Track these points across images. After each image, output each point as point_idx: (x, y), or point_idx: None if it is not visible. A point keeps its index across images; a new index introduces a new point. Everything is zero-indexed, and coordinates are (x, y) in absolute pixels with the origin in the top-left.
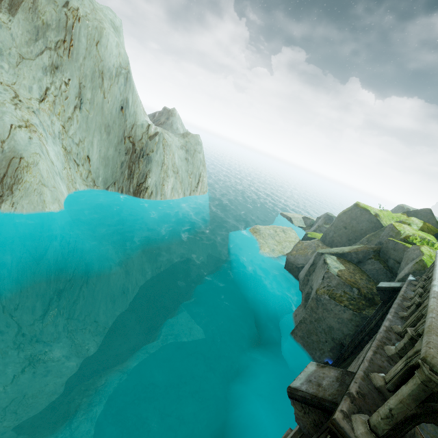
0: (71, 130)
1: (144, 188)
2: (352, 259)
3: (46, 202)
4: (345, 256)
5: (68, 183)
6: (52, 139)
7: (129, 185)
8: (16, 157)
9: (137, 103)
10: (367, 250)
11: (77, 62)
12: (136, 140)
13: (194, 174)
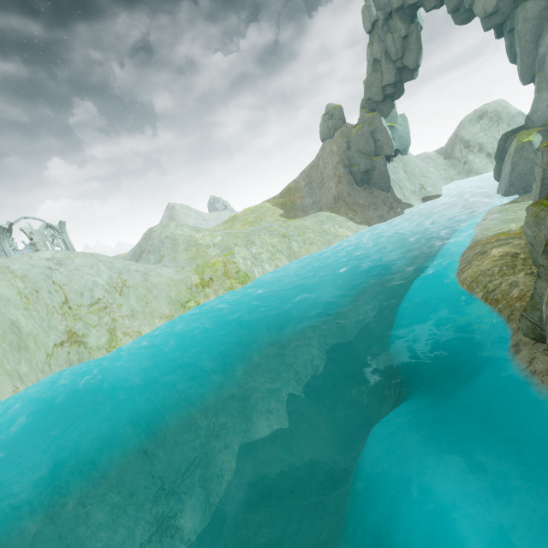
0: None
1: None
2: None
3: None
4: None
5: None
6: None
7: None
8: None
9: None
10: None
11: (504, 119)
12: None
13: None
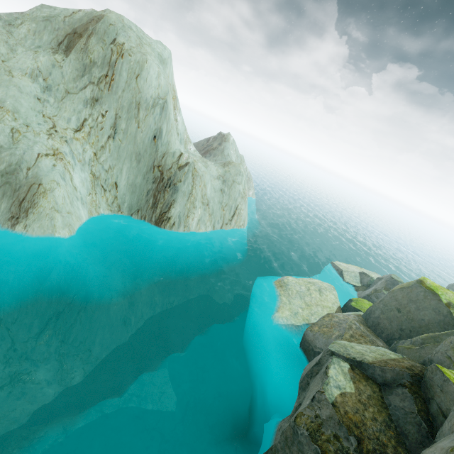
0: (103, 157)
1: (166, 218)
2: (375, 377)
3: (57, 227)
4: (364, 368)
5: (91, 207)
6: (81, 166)
7: (152, 213)
8: (36, 184)
9: (172, 133)
10: (400, 369)
11: (116, 95)
12: (165, 169)
13: (229, 207)
